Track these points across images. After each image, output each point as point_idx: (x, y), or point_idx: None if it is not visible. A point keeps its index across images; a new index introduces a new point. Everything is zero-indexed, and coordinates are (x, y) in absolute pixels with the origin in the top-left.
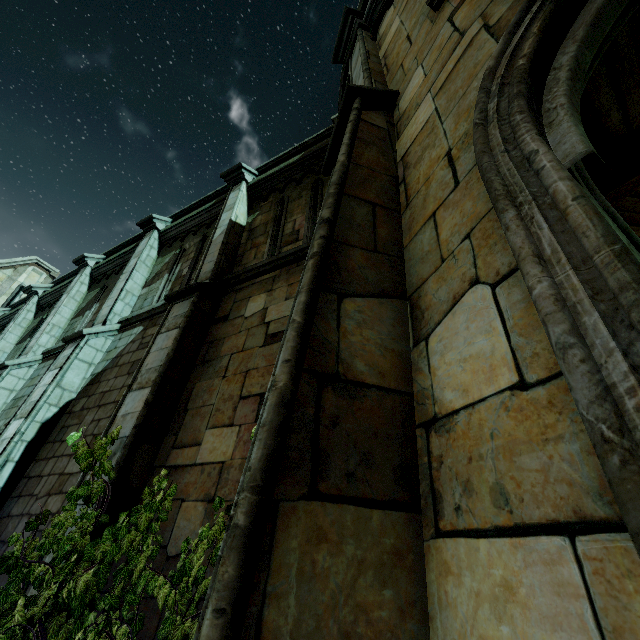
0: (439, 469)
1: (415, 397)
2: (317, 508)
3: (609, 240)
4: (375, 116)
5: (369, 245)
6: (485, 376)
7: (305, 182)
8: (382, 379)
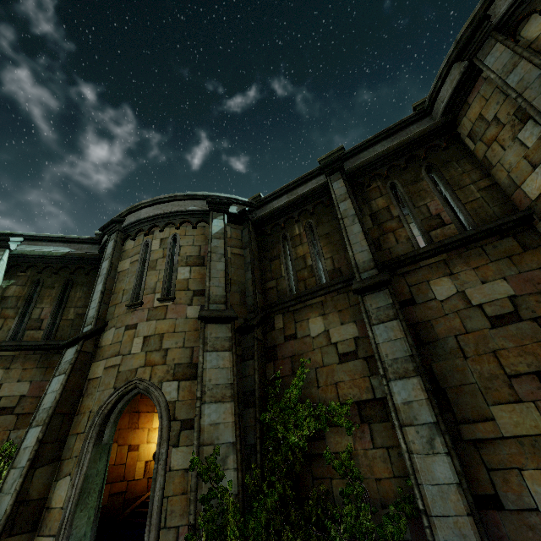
0: (44, 521)
1: (48, 498)
2: (10, 538)
3: (80, 488)
4: (90, 343)
5: (55, 439)
6: (60, 502)
7: (61, 274)
8: (40, 495)
